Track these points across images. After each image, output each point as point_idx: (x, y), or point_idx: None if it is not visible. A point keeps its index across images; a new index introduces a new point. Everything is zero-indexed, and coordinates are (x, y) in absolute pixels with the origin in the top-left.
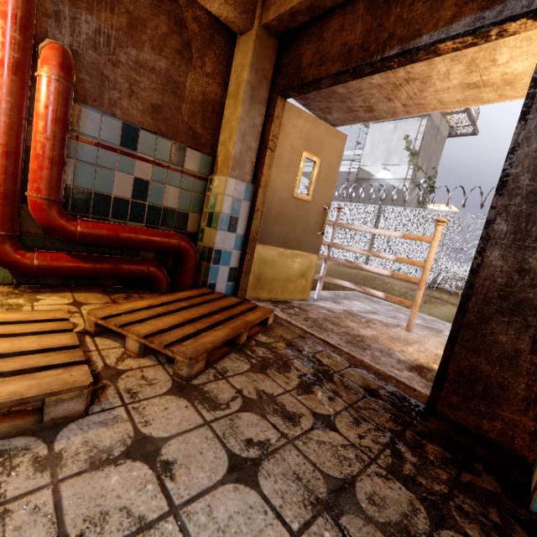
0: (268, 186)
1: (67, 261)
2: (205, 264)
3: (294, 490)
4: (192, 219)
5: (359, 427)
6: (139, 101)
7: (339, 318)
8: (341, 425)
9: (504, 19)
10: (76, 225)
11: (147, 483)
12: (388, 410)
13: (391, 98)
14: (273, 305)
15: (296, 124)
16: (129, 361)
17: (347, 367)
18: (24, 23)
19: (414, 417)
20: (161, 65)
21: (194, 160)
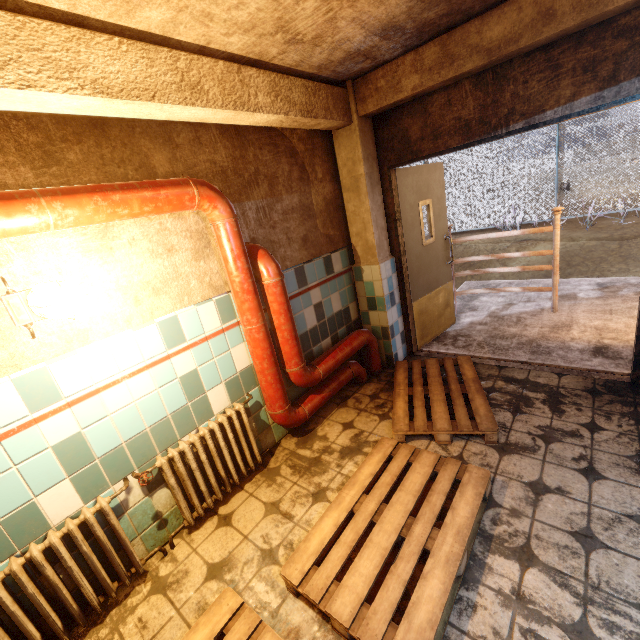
0: (405, 251)
1: (317, 399)
2: (383, 341)
3: (622, 471)
4: (352, 309)
5: (612, 420)
6: (294, 242)
7: (497, 329)
8: (603, 424)
9: (623, 99)
10: (318, 371)
11: (564, 500)
12: (614, 399)
13: None
14: (442, 345)
15: (407, 183)
16: (451, 448)
17: (558, 378)
18: (246, 252)
19: (632, 396)
20: (295, 201)
21: (338, 261)
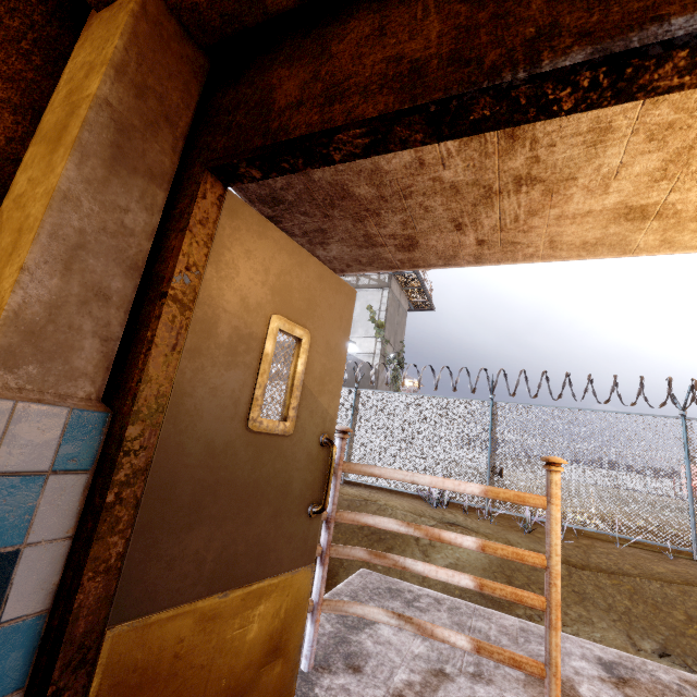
0: (164, 411)
1: None
2: None
3: None
4: None
5: None
6: None
7: None
8: None
9: None
10: None
11: None
12: None
13: (462, 223)
14: None
15: (254, 250)
16: None
17: None
18: None
19: None
20: None
21: None
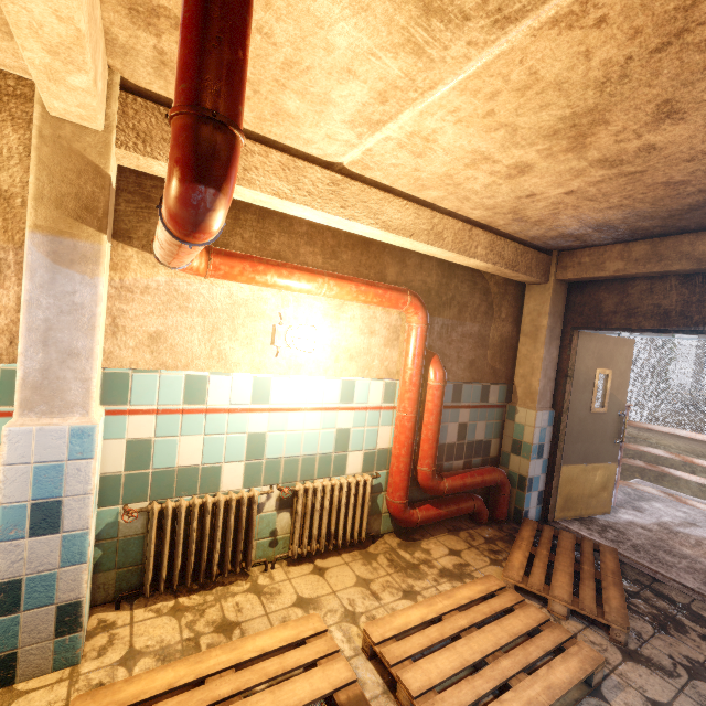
0: (568, 409)
1: (433, 511)
2: (517, 491)
3: None
4: (493, 444)
5: None
6: (462, 362)
7: (664, 541)
8: None
9: None
10: (444, 483)
11: None
12: None
13: None
14: (585, 528)
15: (589, 347)
16: (564, 623)
17: None
18: (424, 353)
19: None
20: (475, 329)
21: (495, 393)
